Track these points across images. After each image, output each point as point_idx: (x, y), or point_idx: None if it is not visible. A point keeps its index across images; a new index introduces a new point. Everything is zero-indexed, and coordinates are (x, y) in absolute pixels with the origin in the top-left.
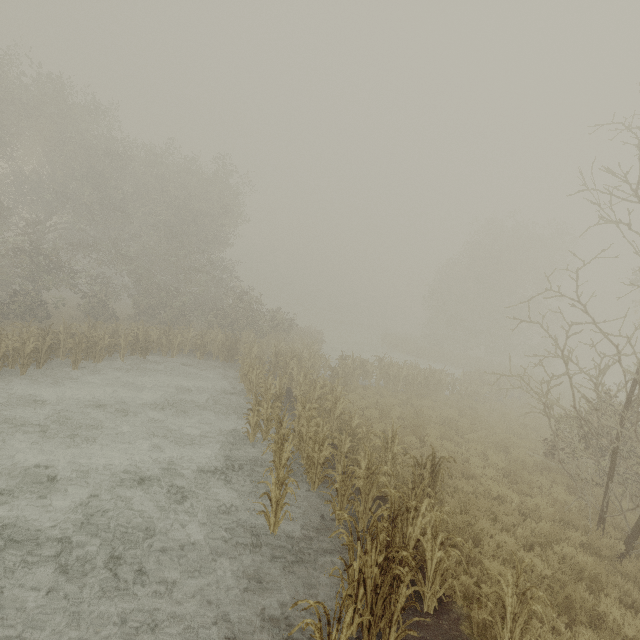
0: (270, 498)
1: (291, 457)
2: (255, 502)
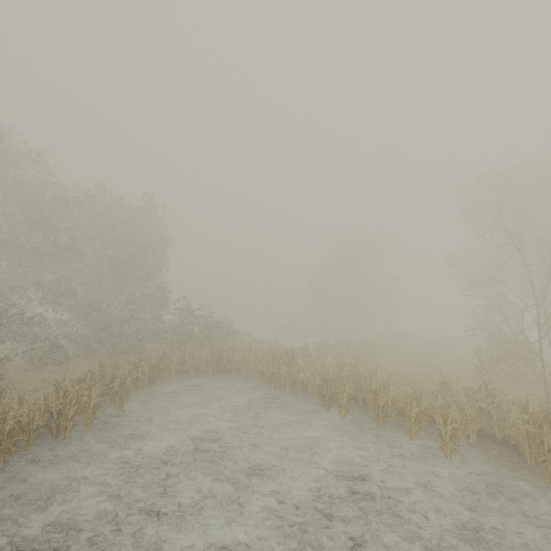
0: (442, 436)
1: (423, 409)
2: (435, 442)
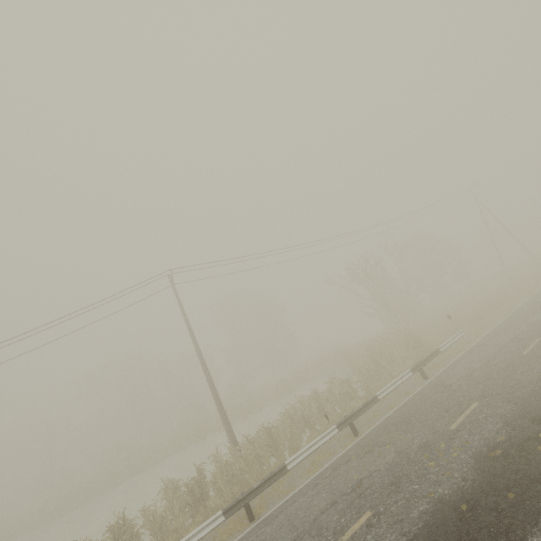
0: None
1: None
2: None
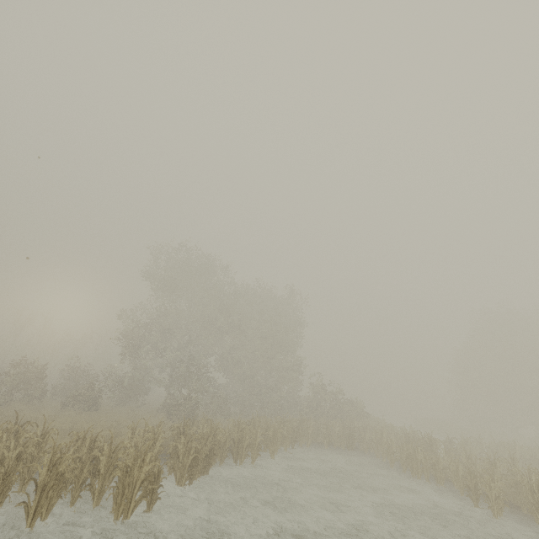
0: None
1: None
2: None
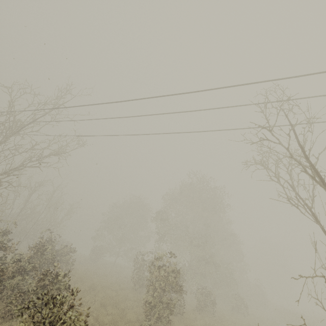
0: None
1: None
2: None
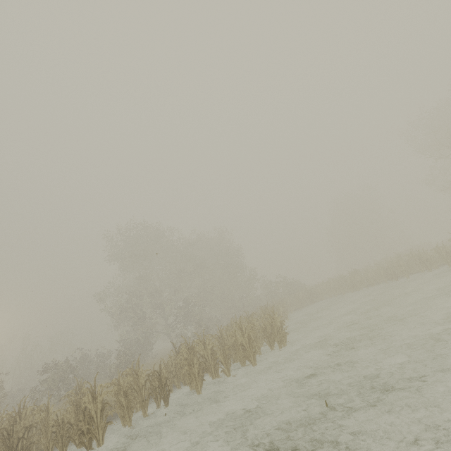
0: None
1: (447, 248)
2: None
